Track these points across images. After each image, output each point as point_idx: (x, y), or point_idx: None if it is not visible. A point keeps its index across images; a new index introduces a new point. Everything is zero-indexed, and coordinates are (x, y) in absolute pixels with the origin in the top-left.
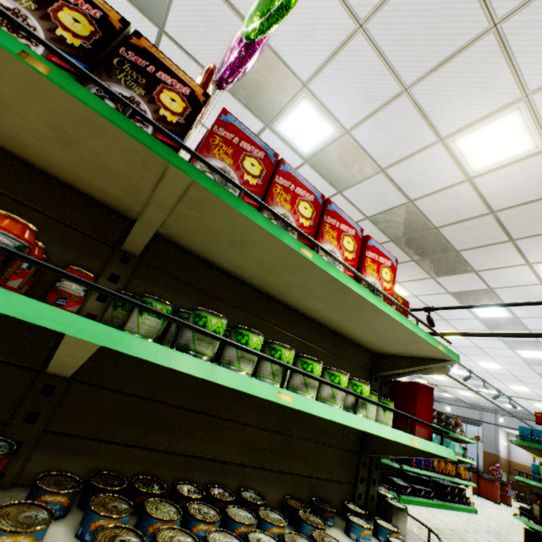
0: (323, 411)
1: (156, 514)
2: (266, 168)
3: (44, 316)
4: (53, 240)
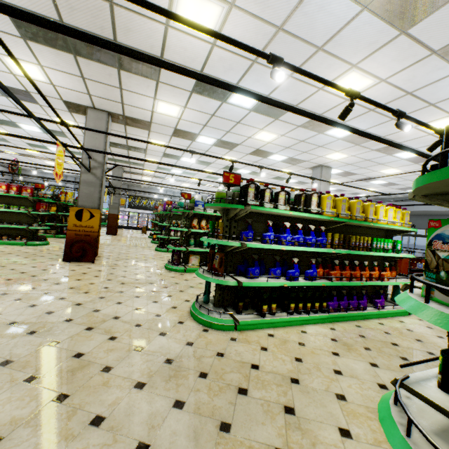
0: None
1: None
2: None
3: None
4: None
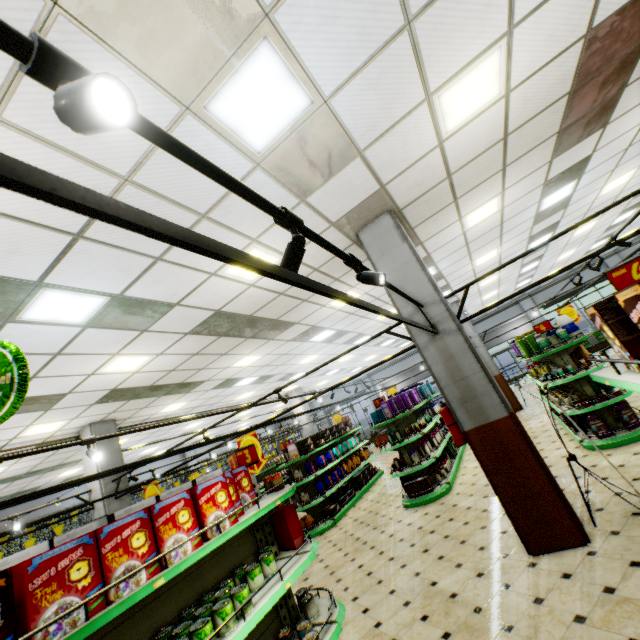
0: None
1: None
2: (91, 555)
3: None
4: None
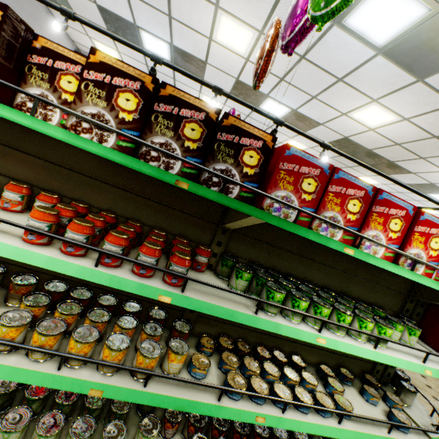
0: (347, 348)
1: (249, 366)
2: (320, 182)
3: (203, 307)
4: (188, 225)
